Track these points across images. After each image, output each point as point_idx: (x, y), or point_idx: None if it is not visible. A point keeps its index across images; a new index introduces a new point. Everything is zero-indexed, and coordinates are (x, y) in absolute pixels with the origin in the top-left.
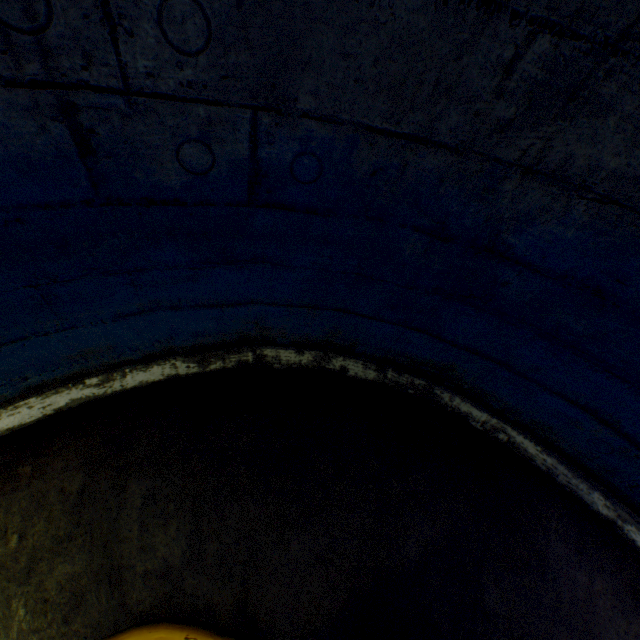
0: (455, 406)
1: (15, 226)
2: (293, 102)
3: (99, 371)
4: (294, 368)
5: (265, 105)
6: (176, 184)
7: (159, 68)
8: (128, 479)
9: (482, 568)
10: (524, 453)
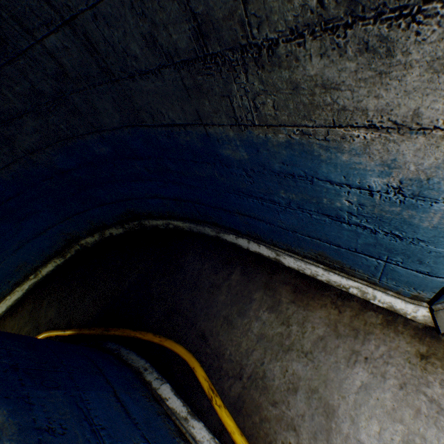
0: (152, 224)
1: None
2: None
3: (32, 273)
4: (96, 243)
5: None
6: None
7: None
8: (44, 301)
9: (153, 280)
10: (181, 228)
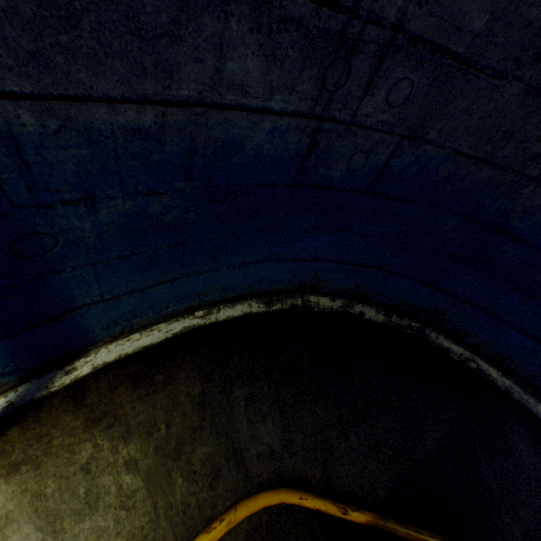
0: (439, 343)
1: (244, 197)
2: (425, 135)
3: (205, 306)
4: (327, 311)
5: (409, 135)
6: (336, 177)
7: (373, 113)
8: (231, 387)
9: (476, 456)
10: (488, 377)
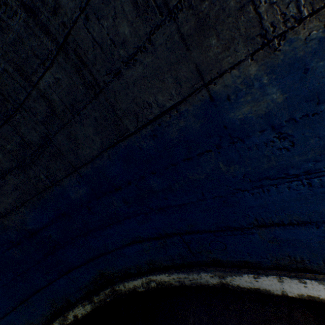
0: (128, 288)
1: None
2: None
3: None
4: None
5: None
6: None
7: None
8: None
9: None
10: (166, 283)
